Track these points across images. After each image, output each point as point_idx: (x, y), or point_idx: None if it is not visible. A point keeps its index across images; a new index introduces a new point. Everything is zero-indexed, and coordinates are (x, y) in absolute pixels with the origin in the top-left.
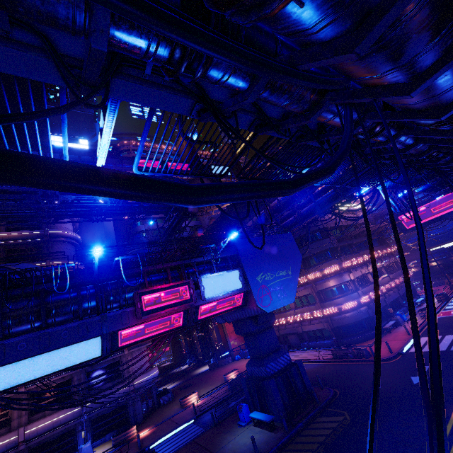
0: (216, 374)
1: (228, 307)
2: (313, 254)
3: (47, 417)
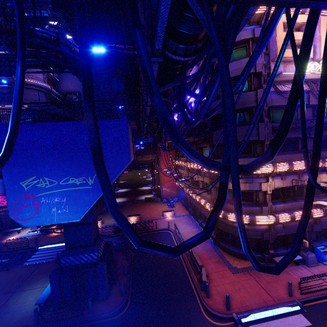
0: (140, 207)
1: None
2: None
3: None
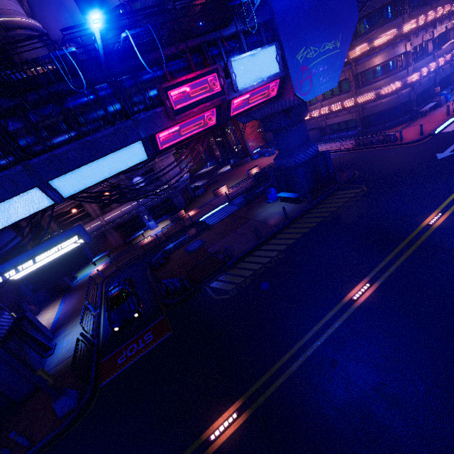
0: (238, 171)
1: (262, 100)
2: (365, 14)
3: (115, 210)
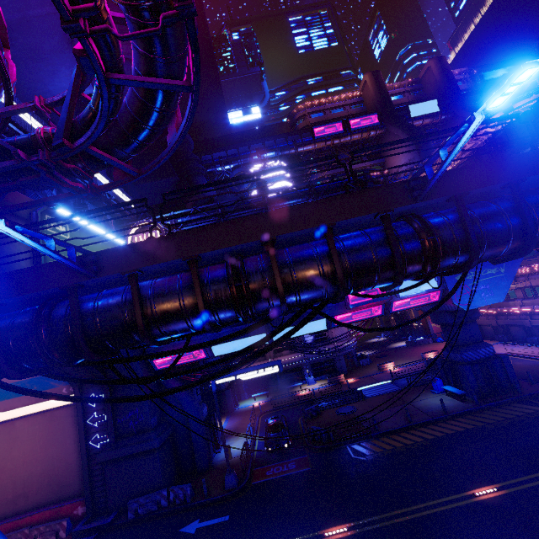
0: (414, 351)
1: (423, 303)
2: None
3: (284, 356)
